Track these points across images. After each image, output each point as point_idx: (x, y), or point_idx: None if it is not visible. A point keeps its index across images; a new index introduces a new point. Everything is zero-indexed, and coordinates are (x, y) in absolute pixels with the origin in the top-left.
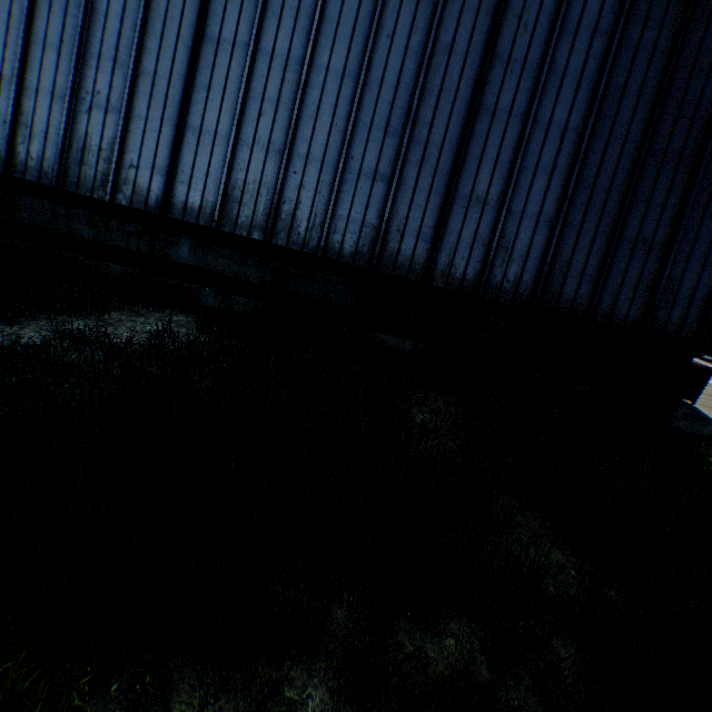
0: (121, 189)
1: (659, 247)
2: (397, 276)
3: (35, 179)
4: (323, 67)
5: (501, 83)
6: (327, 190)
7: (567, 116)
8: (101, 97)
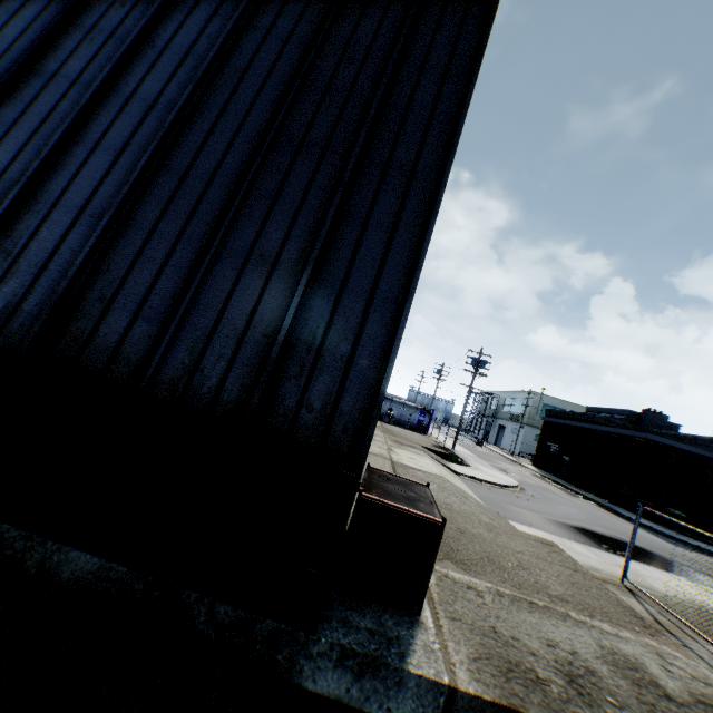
0: None
1: (290, 268)
2: None
3: None
4: None
5: (74, 50)
6: None
7: (162, 89)
8: None
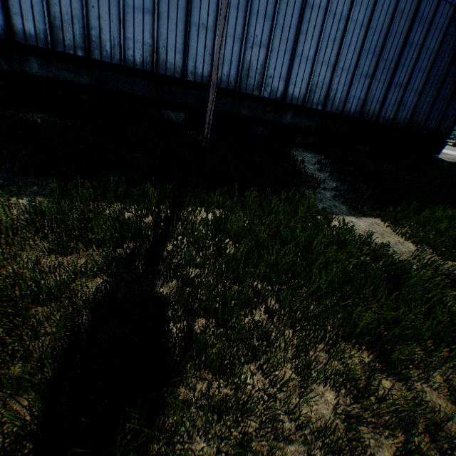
0: (265, 90)
1: (447, 100)
2: (369, 121)
3: (225, 87)
4: (354, 22)
5: (416, 31)
6: (348, 84)
7: (433, 46)
8: (257, 39)
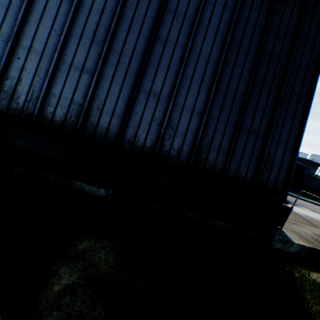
0: None
1: (262, 135)
2: (93, 140)
3: None
4: None
5: (170, 25)
6: (45, 74)
7: (210, 51)
8: None
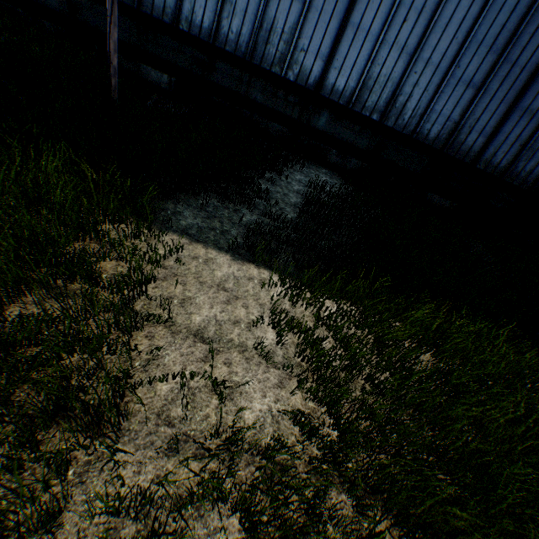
0: (291, 68)
1: None
2: (459, 159)
3: (231, 50)
4: None
5: None
6: (432, 90)
7: None
8: None
